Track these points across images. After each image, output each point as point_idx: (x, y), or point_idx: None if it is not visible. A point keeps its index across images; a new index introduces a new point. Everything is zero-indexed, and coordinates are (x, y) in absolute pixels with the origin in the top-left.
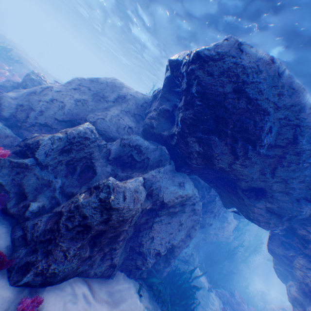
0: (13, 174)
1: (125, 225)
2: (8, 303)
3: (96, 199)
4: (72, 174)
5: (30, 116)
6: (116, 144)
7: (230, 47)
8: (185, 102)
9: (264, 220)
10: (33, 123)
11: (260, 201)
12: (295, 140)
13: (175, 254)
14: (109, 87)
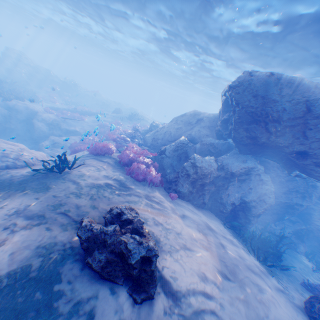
0: (159, 161)
1: (206, 179)
2: (167, 194)
3: (190, 163)
4: (179, 161)
5: (158, 142)
6: (198, 145)
7: (244, 77)
8: (232, 111)
9: (318, 175)
10: (159, 145)
11: (307, 160)
12: (307, 110)
13: (252, 213)
14: (192, 116)
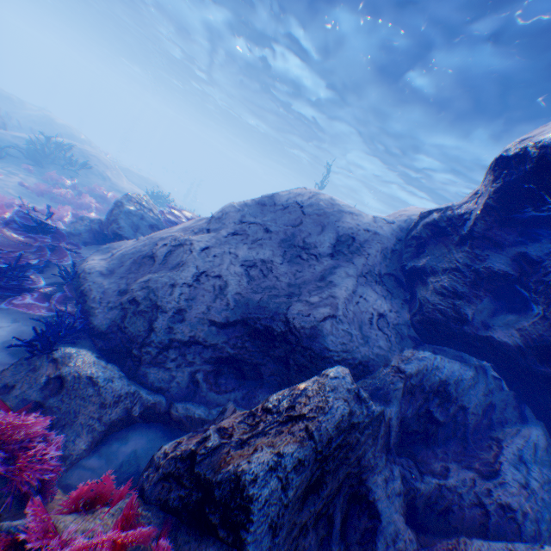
0: None
1: None
2: None
3: None
4: (326, 543)
5: (156, 326)
6: (396, 398)
7: None
8: None
9: None
10: (163, 341)
11: None
12: None
13: None
14: (311, 218)
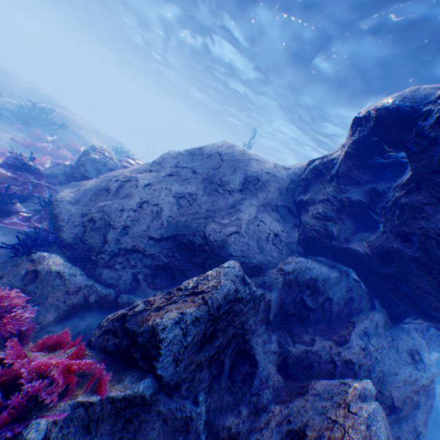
0: (119, 428)
1: None
2: None
3: None
4: (217, 379)
5: (108, 239)
6: (276, 287)
7: None
8: (435, 198)
9: None
10: (113, 250)
11: None
12: None
13: None
14: (227, 163)
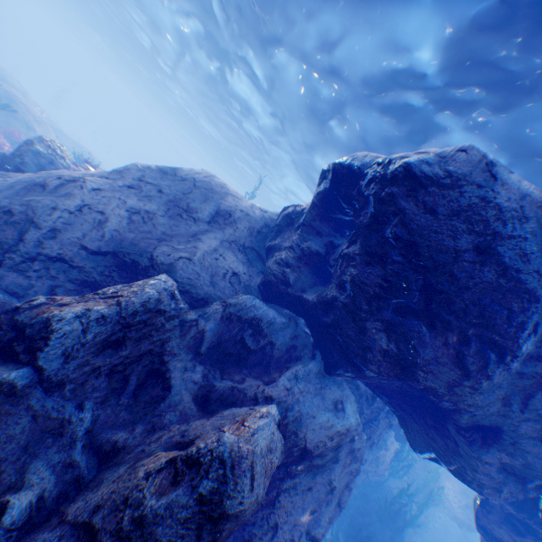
0: None
1: None
2: None
3: (192, 498)
4: (117, 394)
5: (27, 238)
6: (215, 318)
7: (471, 167)
8: (364, 249)
9: (493, 486)
10: (31, 253)
11: (490, 450)
12: None
13: None
14: (200, 191)
